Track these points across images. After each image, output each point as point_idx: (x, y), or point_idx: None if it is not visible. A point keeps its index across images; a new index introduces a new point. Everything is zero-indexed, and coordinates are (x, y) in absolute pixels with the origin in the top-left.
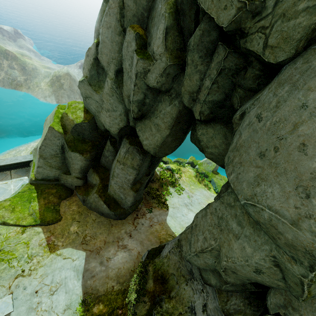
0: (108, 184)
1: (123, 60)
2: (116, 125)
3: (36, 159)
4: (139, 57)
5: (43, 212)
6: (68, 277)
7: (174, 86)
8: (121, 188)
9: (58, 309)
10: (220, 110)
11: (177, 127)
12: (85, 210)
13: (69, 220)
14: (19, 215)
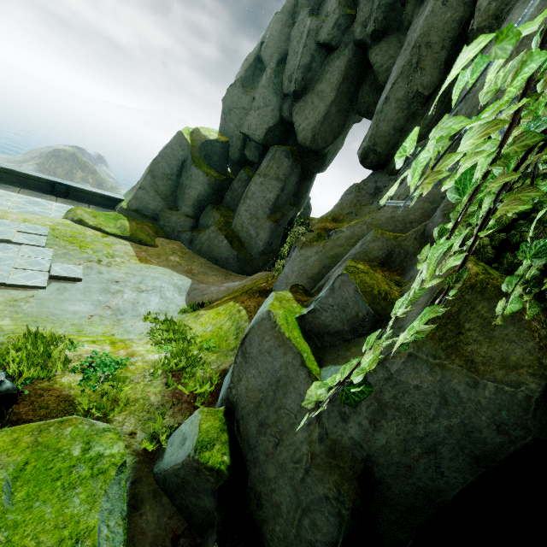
0: (232, 221)
1: (290, 43)
2: (264, 124)
3: (131, 196)
4: (314, 16)
5: (135, 229)
6: (165, 287)
7: (343, 40)
8: (253, 219)
9: (146, 308)
10: (392, 14)
11: (344, 87)
12: (190, 253)
13: (168, 251)
14: (101, 222)
